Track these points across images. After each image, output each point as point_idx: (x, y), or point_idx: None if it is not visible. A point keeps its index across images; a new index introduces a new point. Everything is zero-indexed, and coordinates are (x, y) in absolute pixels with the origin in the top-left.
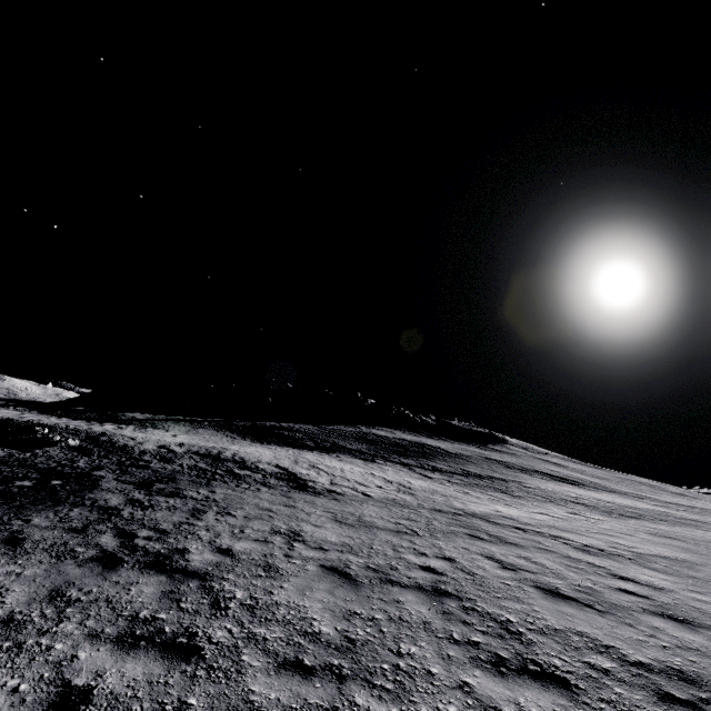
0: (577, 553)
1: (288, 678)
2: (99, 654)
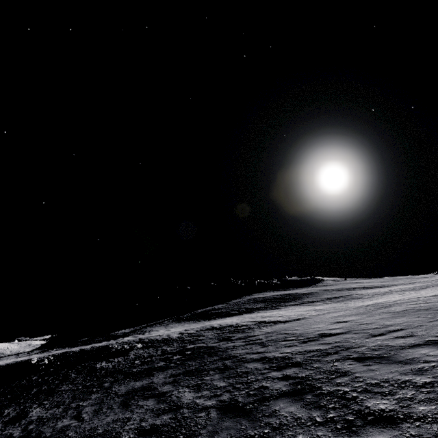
0: (436, 296)
1: (434, 322)
2: (381, 337)
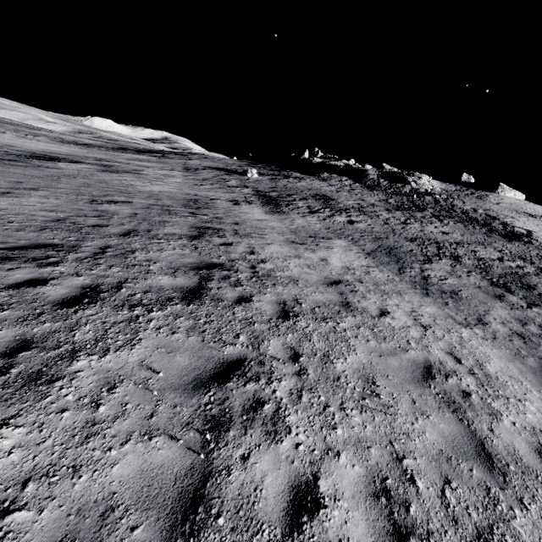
0: None
1: None
2: None
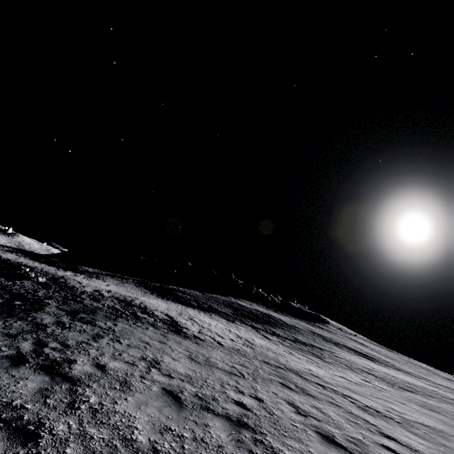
0: (358, 411)
1: None
2: None
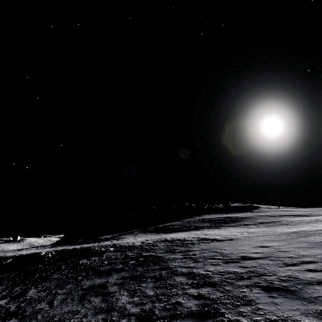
0: None
1: None
2: (293, 267)
